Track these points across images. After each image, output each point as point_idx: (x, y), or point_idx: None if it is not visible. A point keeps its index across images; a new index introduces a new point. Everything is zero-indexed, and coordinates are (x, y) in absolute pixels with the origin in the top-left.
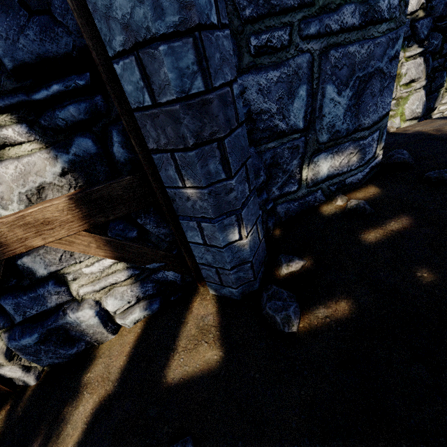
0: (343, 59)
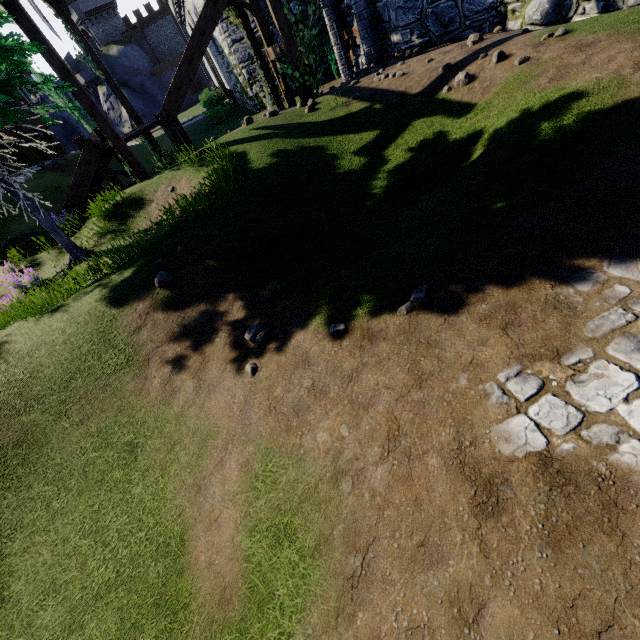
0: (391, 2)
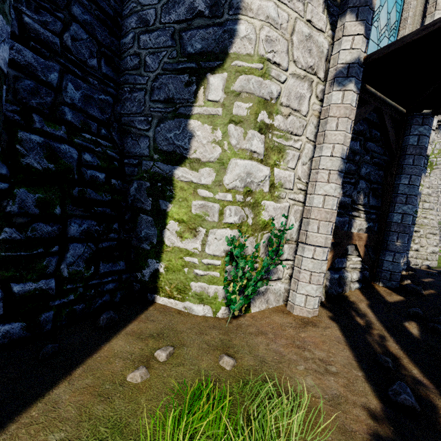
0: None
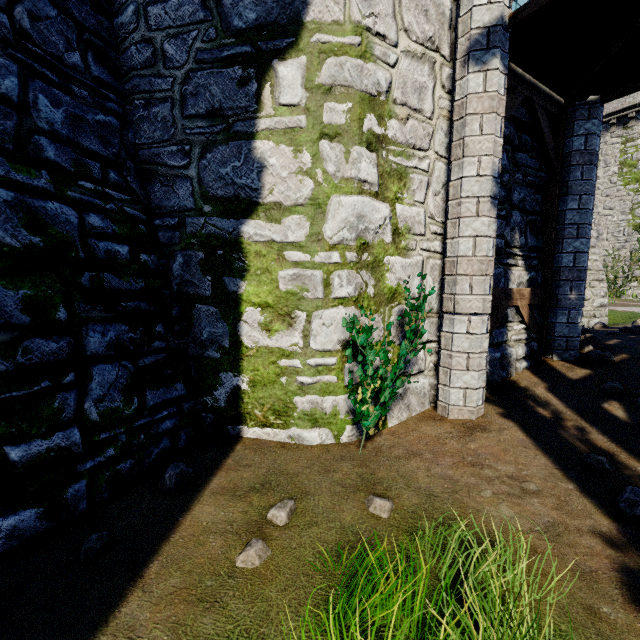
0: None
